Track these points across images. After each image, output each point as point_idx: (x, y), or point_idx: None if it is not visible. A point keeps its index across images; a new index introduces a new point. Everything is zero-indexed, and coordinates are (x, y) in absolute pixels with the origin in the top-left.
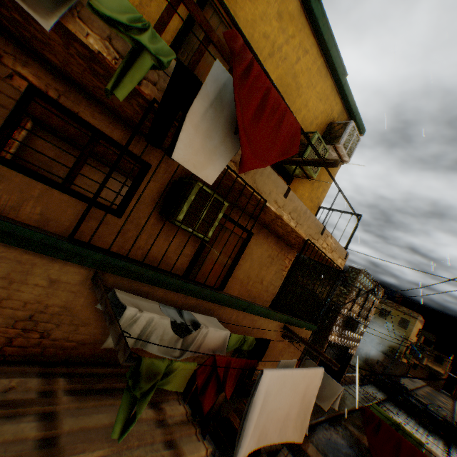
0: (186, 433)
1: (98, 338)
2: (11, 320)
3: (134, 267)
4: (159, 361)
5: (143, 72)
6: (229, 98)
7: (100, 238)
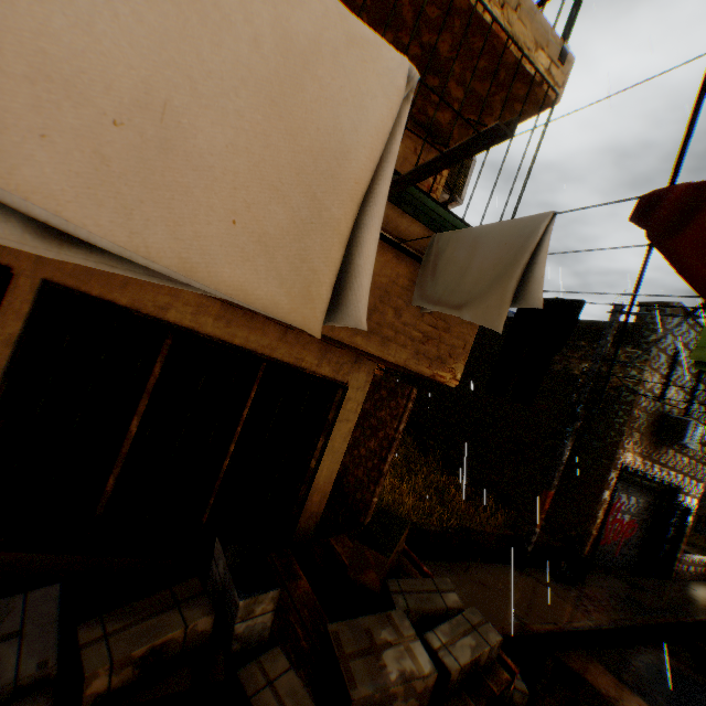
0: None
1: None
2: None
3: None
4: None
5: None
6: None
7: None
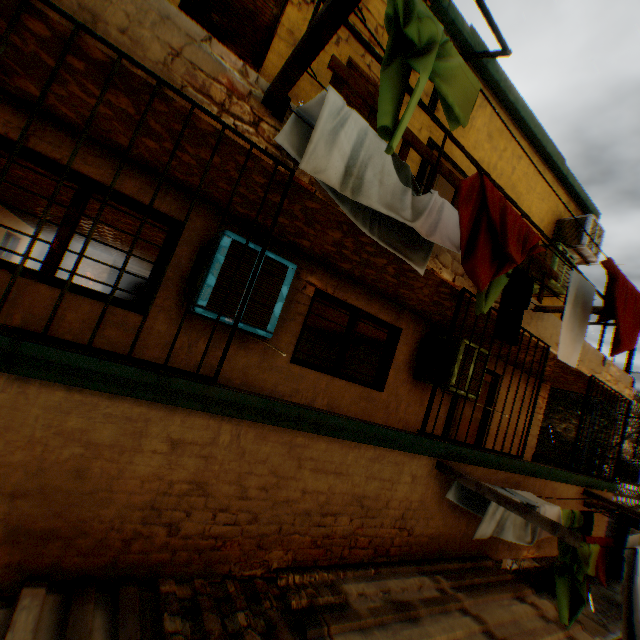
0: (575, 628)
1: (440, 529)
2: (391, 519)
3: (463, 449)
4: (582, 544)
5: (501, 288)
6: (579, 292)
7: (369, 418)
